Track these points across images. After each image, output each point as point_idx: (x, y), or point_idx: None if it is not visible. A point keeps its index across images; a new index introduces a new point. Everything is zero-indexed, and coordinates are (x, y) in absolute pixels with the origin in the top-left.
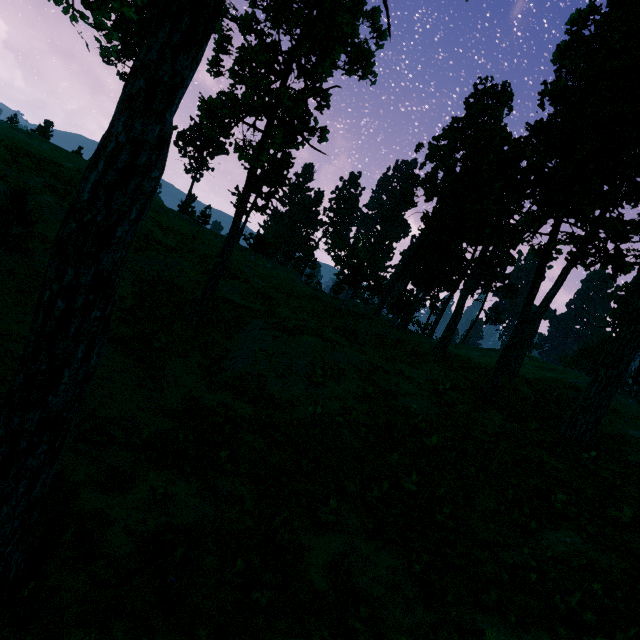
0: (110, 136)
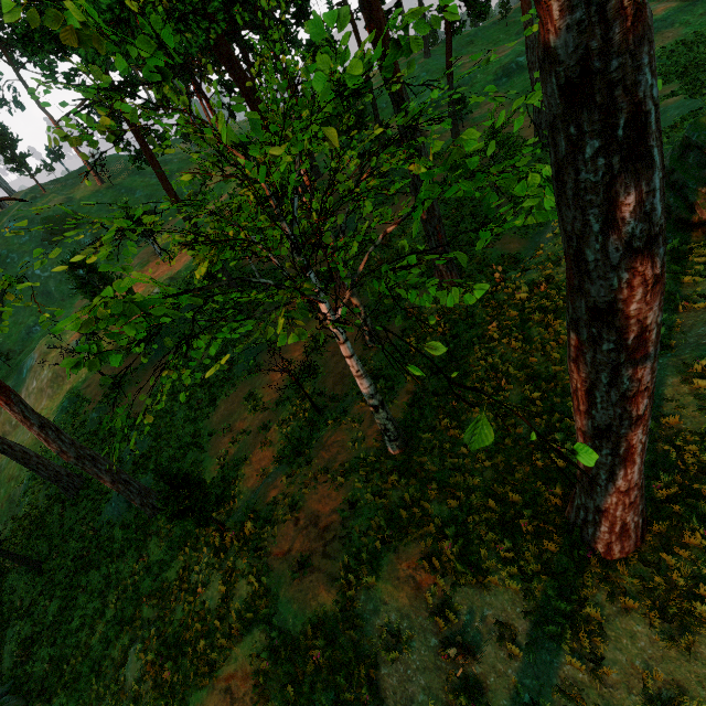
0: (527, 45)
